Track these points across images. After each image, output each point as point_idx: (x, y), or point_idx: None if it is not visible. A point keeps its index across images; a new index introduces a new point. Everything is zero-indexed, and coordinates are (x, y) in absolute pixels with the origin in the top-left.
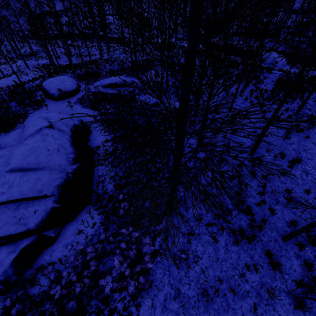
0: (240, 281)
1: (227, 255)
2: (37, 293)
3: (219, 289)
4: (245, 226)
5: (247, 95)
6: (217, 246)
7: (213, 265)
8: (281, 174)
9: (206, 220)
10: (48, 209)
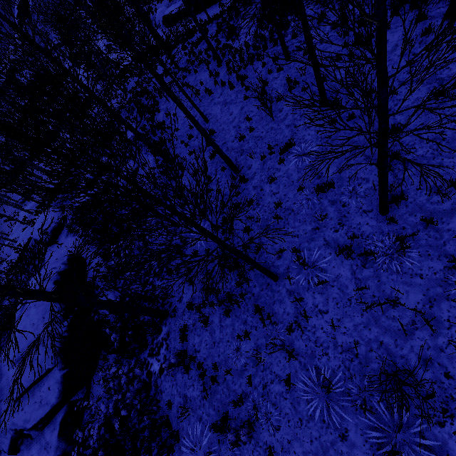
0: (235, 358)
1: (222, 333)
2: (91, 452)
3: (219, 376)
4: (236, 286)
5: (225, 74)
6: (212, 328)
7: (210, 353)
8: (271, 182)
9: (199, 302)
10: (59, 379)
